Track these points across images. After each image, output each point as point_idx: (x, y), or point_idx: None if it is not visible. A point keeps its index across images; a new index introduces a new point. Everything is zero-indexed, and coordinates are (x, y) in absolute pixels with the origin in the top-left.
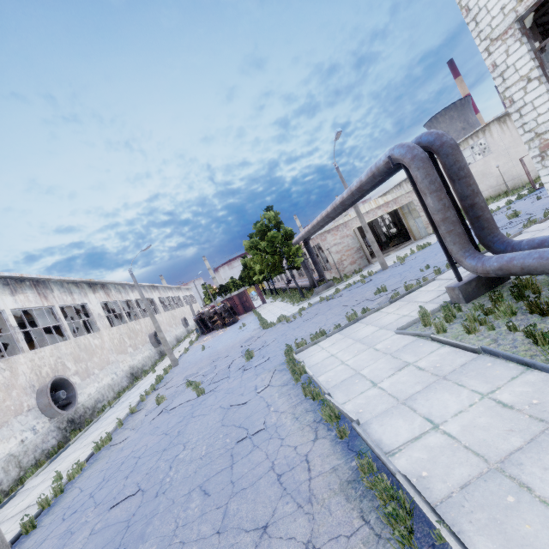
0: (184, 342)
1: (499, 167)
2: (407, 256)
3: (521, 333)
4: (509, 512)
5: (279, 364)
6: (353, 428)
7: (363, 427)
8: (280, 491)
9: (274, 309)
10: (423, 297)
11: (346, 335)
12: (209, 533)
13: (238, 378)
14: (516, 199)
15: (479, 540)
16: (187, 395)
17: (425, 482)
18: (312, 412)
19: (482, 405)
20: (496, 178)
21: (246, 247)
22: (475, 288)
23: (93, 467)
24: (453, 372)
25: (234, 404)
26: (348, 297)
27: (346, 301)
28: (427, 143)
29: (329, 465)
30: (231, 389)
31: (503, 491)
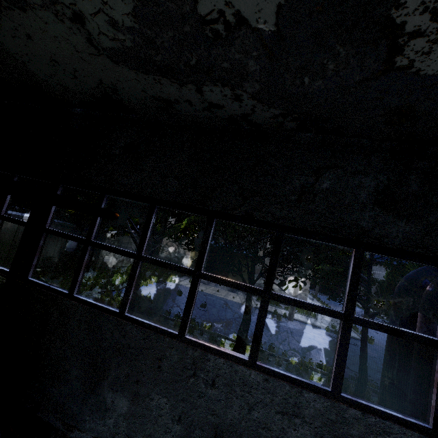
0: None
1: None
2: None
3: None
4: None
5: None
6: None
7: None
8: None
9: None
10: None
11: None
12: None
13: None
14: None
15: None
16: None
17: None
18: None
19: None
20: None
21: None
22: None
23: None
24: None
25: None
26: None
27: None
28: None
29: None
30: None
31: None
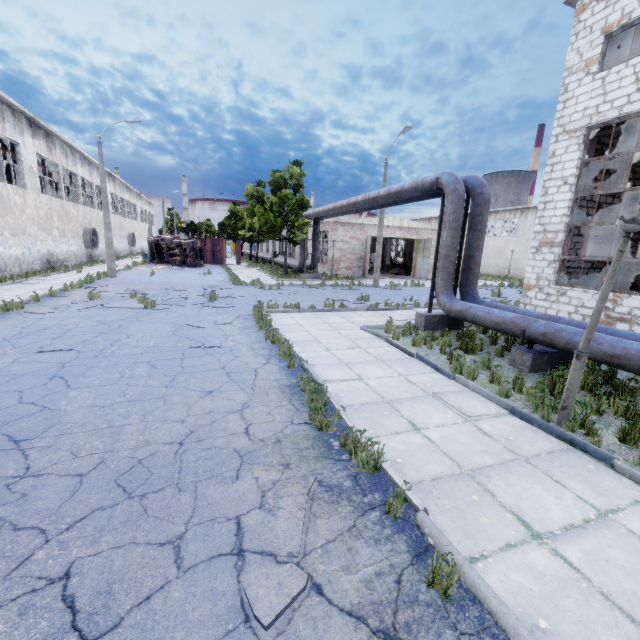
0: (123, 260)
1: (514, 253)
2: (399, 286)
3: (446, 356)
4: (382, 416)
5: (244, 314)
6: (301, 365)
7: (309, 366)
8: (227, 379)
9: (249, 273)
10: (395, 316)
11: (318, 317)
12: (157, 385)
13: (196, 310)
14: (508, 286)
15: (359, 421)
16: (130, 304)
17: (340, 398)
18: (269, 349)
19: (397, 378)
20: (506, 261)
21: (248, 193)
22: (436, 323)
23: (0, 322)
24: (389, 360)
25: (190, 324)
26: (331, 293)
27: (328, 295)
28: (471, 186)
29: (274, 377)
30: (186, 315)
31: (385, 409)
